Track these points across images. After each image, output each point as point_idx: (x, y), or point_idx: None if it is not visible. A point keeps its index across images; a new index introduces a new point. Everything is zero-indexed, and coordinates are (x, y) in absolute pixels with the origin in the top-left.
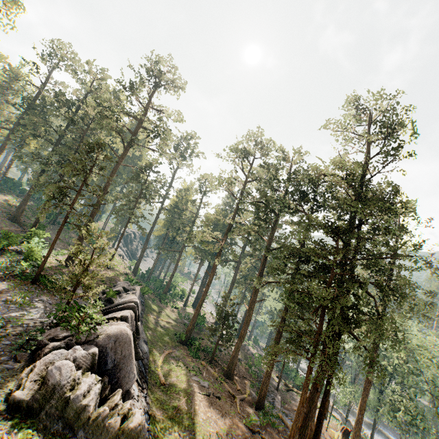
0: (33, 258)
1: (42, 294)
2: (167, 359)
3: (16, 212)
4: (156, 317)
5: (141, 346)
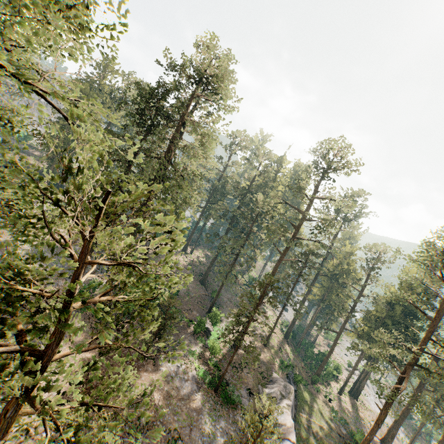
0: (215, 353)
1: (221, 414)
2: None
3: (203, 277)
4: (308, 417)
5: None
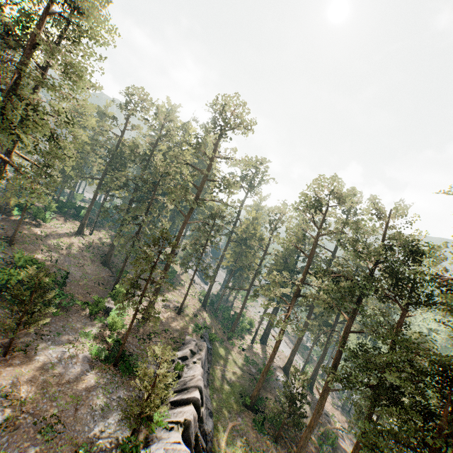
0: (116, 329)
1: (120, 385)
2: (231, 434)
3: (106, 258)
4: (222, 368)
5: (206, 424)
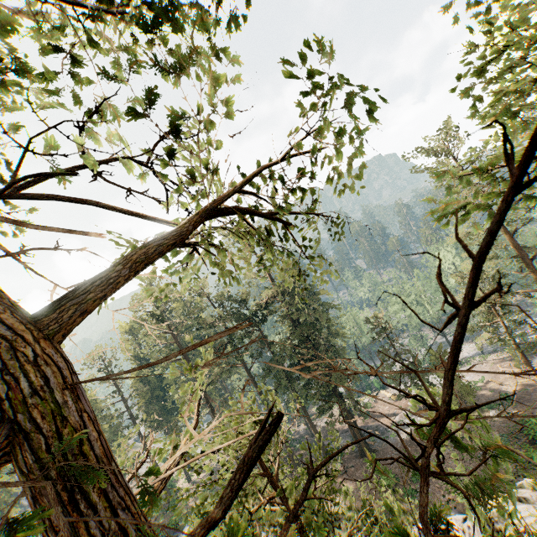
0: None
1: None
2: None
3: None
4: None
5: None
